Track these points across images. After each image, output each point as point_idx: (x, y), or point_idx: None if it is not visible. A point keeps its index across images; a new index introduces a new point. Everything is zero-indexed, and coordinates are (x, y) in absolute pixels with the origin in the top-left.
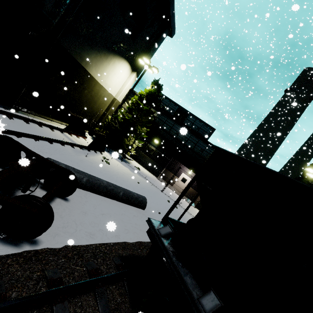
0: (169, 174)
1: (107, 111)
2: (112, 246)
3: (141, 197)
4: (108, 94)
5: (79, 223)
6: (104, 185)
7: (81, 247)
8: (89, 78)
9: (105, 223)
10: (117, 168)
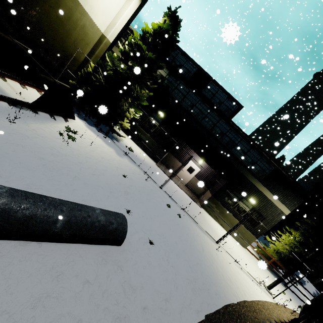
0: (173, 160)
1: (90, 56)
2: None
3: (114, 223)
4: (92, 24)
5: None
6: None
7: None
8: None
9: None
10: (91, 149)
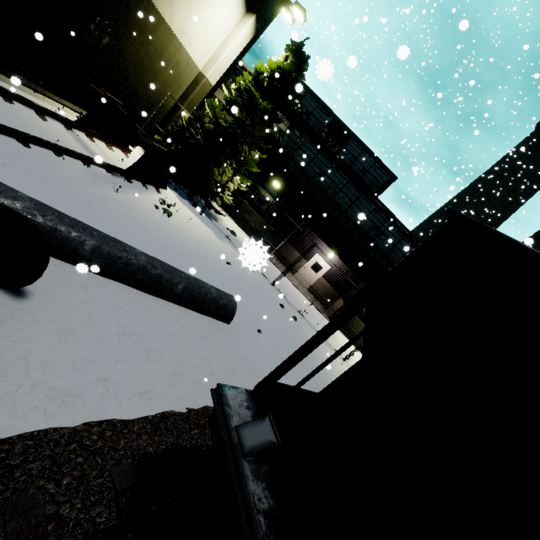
0: (292, 252)
1: (182, 101)
2: (123, 426)
3: (224, 299)
4: (188, 60)
5: (40, 362)
6: (139, 265)
7: (18, 442)
8: (142, 3)
9: (122, 360)
10: (188, 227)
